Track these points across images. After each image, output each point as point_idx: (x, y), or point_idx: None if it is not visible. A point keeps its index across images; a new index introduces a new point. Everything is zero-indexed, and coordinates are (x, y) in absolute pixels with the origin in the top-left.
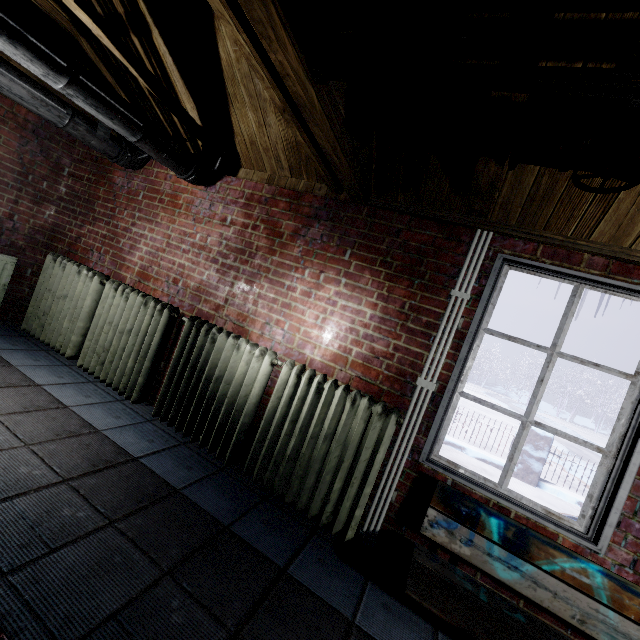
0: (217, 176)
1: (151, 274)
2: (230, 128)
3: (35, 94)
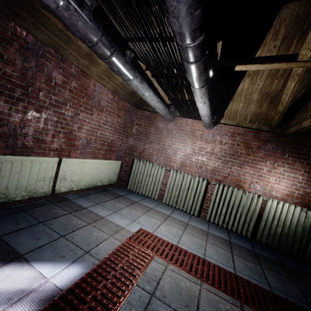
0: (214, 124)
1: (187, 164)
2: (225, 107)
3: (163, 107)
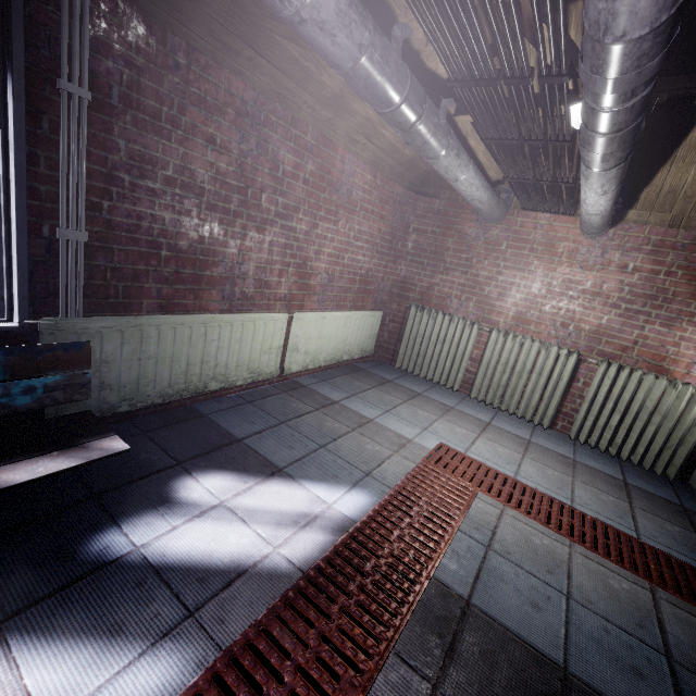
0: None
1: (531, 319)
2: (646, 181)
3: (488, 195)
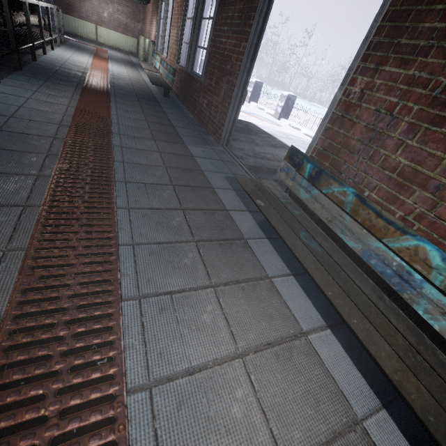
0: None
1: (147, 33)
2: None
3: None
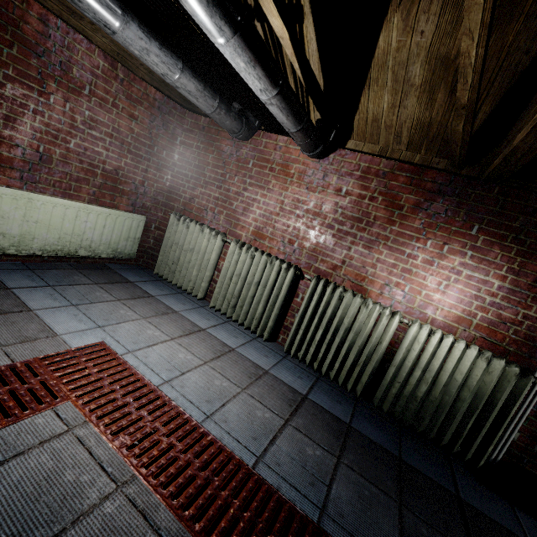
0: (330, 149)
1: (266, 234)
2: (355, 107)
3: (200, 88)
